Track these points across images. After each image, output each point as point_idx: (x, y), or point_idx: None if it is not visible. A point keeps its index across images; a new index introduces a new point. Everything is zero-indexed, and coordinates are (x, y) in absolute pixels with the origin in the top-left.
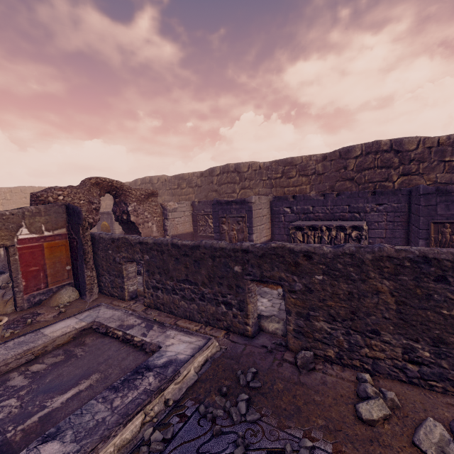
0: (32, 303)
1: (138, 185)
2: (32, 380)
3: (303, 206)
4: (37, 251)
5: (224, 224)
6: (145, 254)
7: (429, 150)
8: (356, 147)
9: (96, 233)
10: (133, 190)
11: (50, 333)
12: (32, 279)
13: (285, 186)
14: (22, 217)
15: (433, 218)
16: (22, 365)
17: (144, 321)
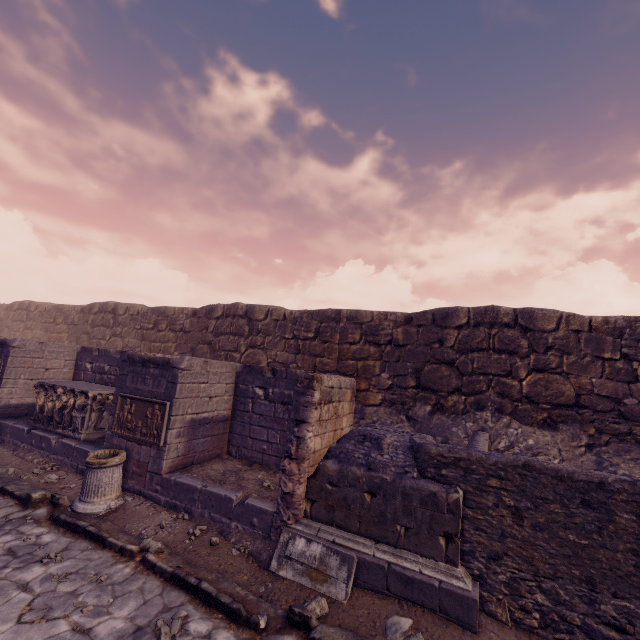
0: None
1: (14, 310)
2: None
3: (103, 363)
4: None
5: None
6: None
7: (276, 322)
8: (219, 307)
9: None
10: None
11: None
12: None
13: (153, 340)
14: None
15: (123, 390)
16: None
17: None
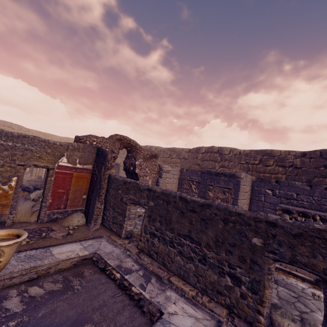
0: (50, 219)
1: None
2: (26, 308)
3: (287, 191)
4: (68, 177)
5: (210, 191)
6: (150, 200)
7: None
8: None
9: (113, 174)
10: (143, 150)
11: (56, 253)
12: (57, 199)
13: (261, 171)
14: (66, 149)
15: None
16: (23, 283)
17: (141, 268)
